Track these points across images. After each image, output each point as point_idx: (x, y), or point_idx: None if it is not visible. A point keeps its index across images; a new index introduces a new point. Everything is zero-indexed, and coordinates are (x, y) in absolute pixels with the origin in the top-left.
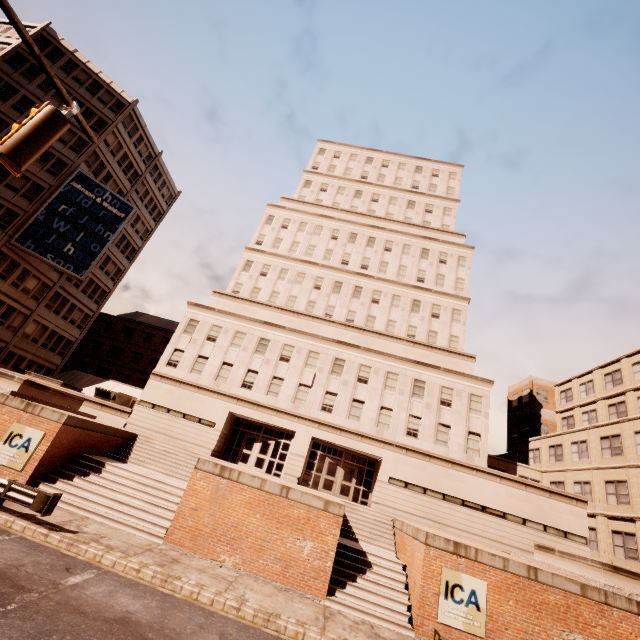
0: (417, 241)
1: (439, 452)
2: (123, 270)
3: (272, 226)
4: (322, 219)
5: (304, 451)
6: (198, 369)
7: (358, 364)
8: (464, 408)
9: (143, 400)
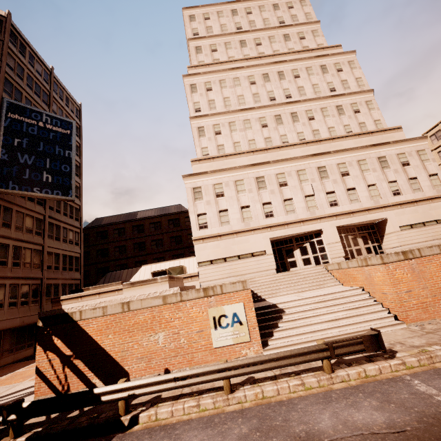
0: (313, 62)
1: (419, 196)
2: (79, 186)
3: (198, 93)
4: (234, 72)
5: (337, 238)
6: (225, 221)
7: (335, 165)
8: (418, 162)
9: (200, 262)
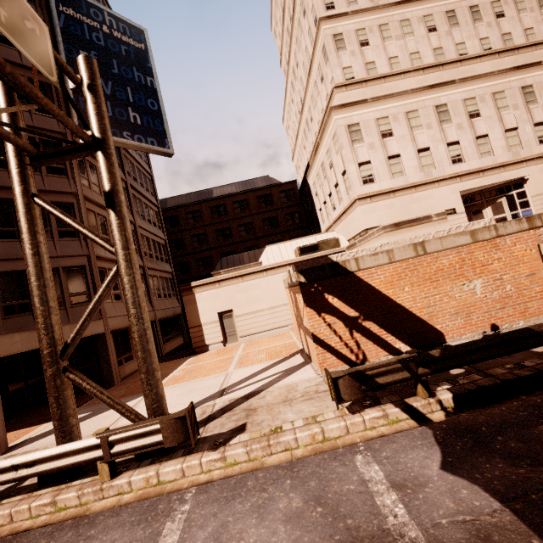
0: None
1: None
2: None
3: None
4: None
5: None
6: (397, 171)
7: None
8: None
9: (369, 228)
